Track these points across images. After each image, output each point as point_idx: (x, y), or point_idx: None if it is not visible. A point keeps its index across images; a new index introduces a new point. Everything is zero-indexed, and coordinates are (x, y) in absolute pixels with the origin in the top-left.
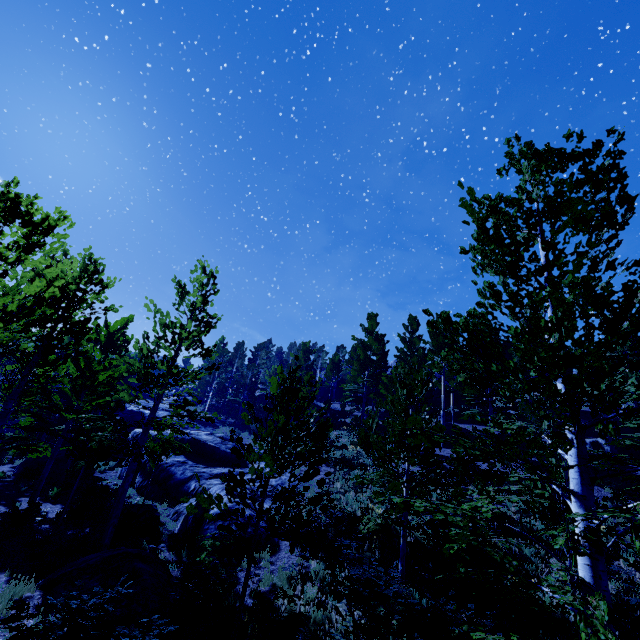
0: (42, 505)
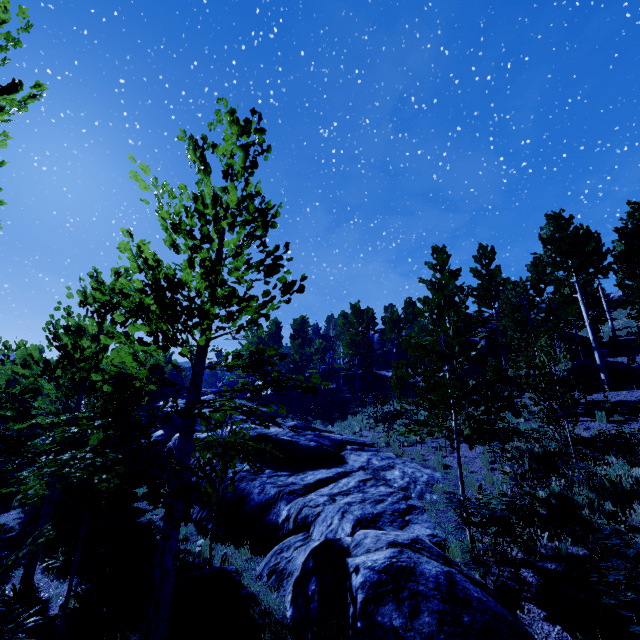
0: (45, 583)
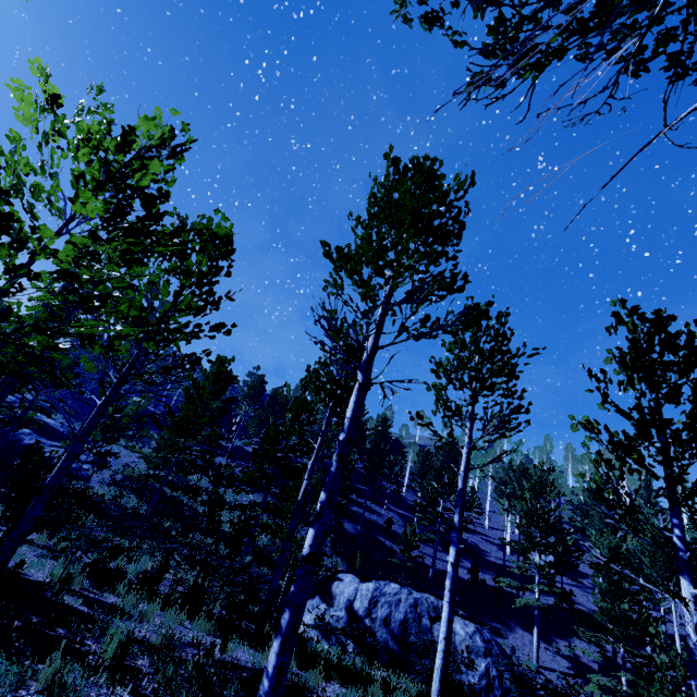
0: None
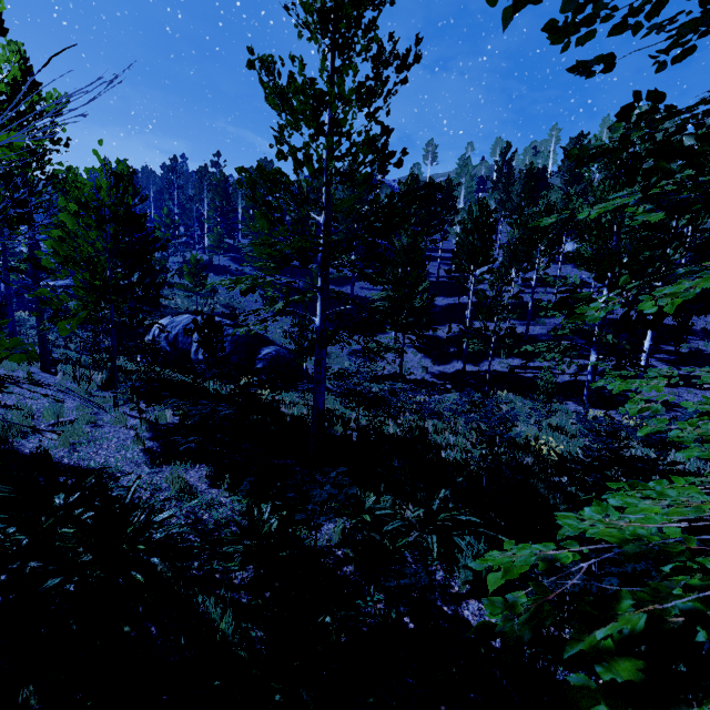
0: None
